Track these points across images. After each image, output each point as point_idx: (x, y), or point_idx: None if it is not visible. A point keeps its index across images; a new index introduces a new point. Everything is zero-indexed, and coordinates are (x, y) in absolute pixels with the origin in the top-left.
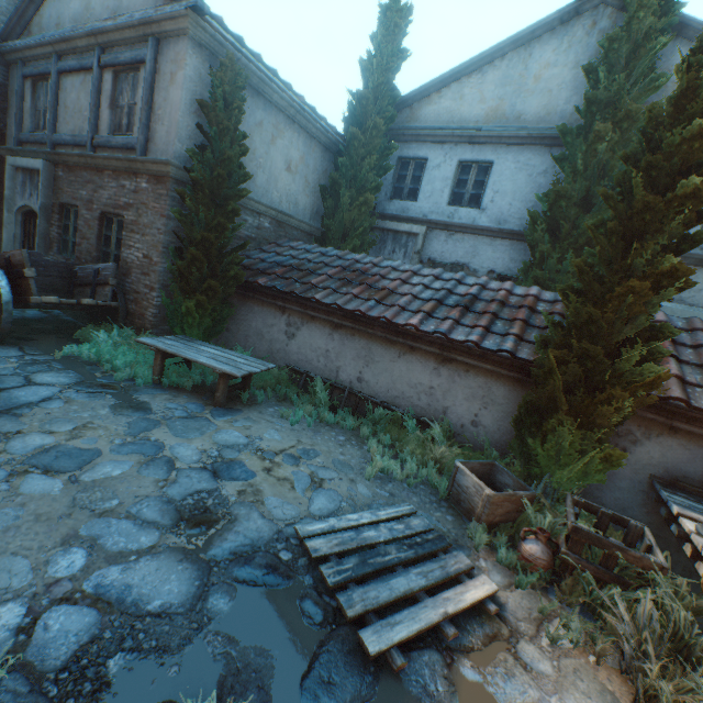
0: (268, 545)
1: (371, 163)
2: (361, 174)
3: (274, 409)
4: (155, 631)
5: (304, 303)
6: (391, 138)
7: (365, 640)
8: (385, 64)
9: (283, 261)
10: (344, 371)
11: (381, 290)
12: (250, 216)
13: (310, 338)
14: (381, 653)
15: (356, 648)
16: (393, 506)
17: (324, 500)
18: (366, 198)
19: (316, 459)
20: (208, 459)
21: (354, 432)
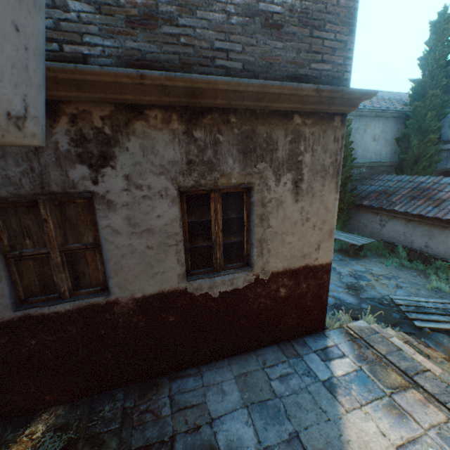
0: (378, 298)
1: (432, 115)
2: (424, 124)
3: (375, 259)
4: (349, 305)
5: (388, 210)
6: (449, 91)
7: (414, 322)
8: (436, 55)
9: (375, 189)
10: (415, 242)
11: (437, 199)
12: (355, 170)
13: (393, 226)
14: (420, 327)
15: (411, 324)
16: (438, 299)
17: (402, 292)
18: (429, 138)
19: (398, 280)
20: (351, 274)
21: (422, 272)
